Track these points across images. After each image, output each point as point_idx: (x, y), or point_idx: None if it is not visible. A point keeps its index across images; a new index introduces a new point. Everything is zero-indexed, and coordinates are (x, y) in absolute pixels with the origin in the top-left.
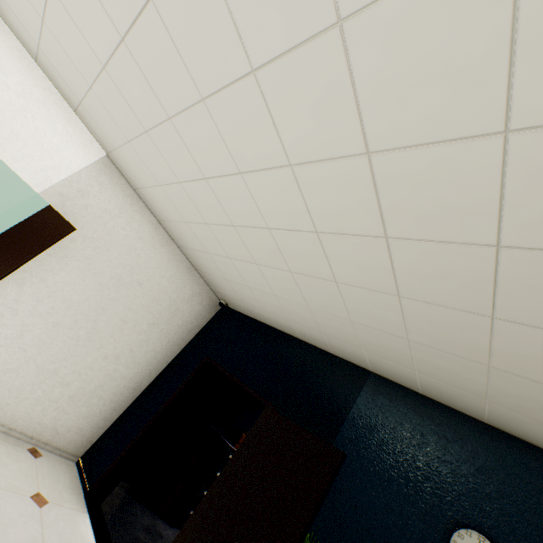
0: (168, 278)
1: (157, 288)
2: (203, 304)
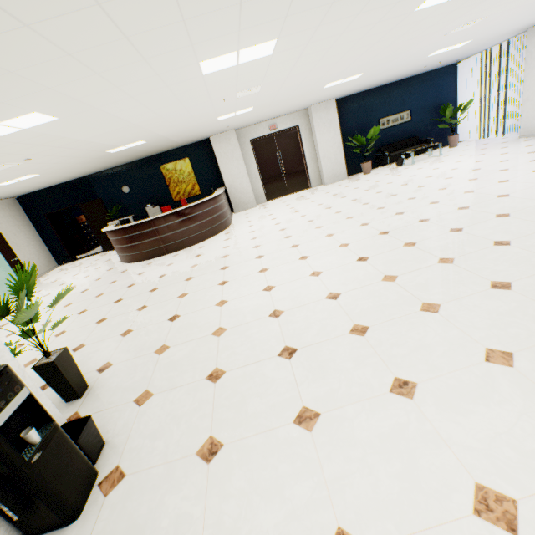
0: (0, 213)
1: (4, 219)
2: (14, 206)
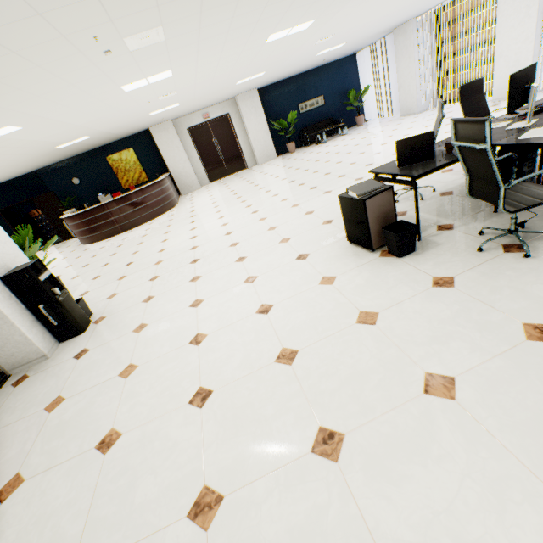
0: None
1: None
2: None
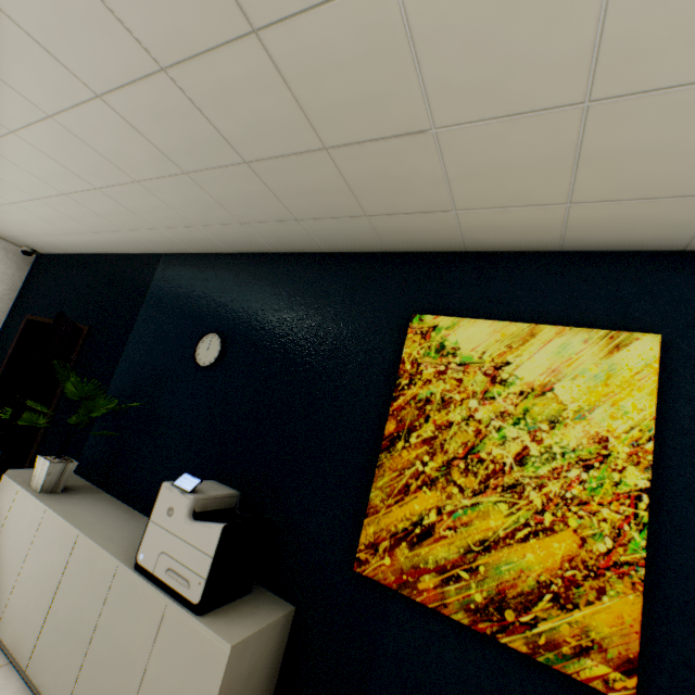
0: None
1: None
2: None
